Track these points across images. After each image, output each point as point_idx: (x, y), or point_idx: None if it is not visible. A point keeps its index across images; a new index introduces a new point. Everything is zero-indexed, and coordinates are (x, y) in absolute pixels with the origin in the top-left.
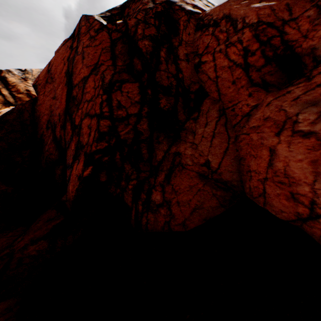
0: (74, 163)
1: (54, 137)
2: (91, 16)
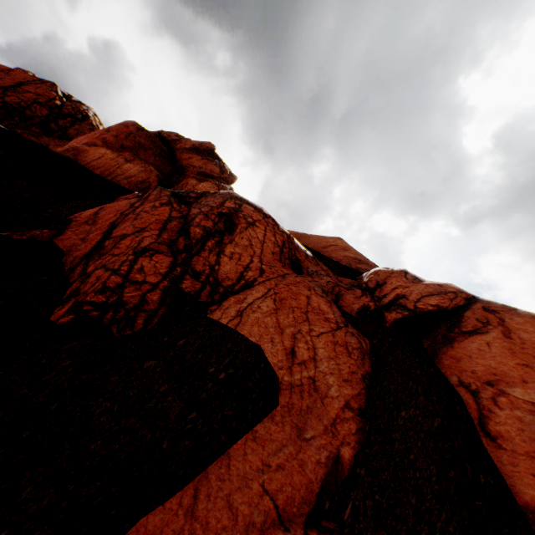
0: None
1: None
2: (58, 87)
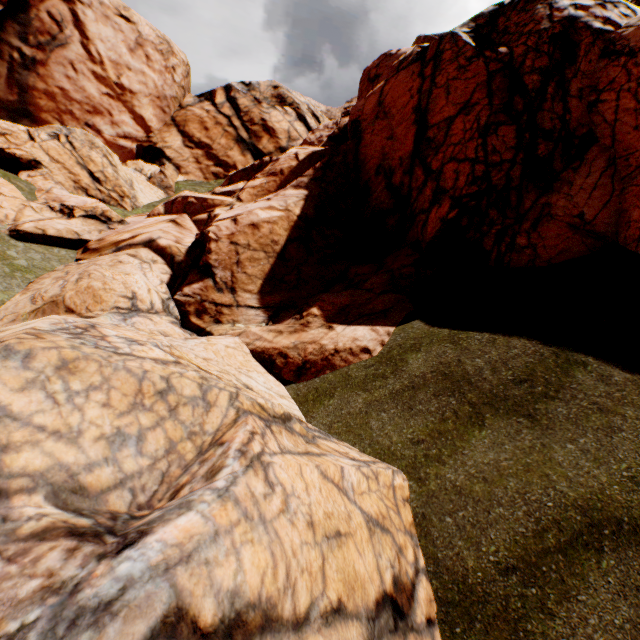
0: (433, 208)
1: (387, 185)
2: (456, 35)
